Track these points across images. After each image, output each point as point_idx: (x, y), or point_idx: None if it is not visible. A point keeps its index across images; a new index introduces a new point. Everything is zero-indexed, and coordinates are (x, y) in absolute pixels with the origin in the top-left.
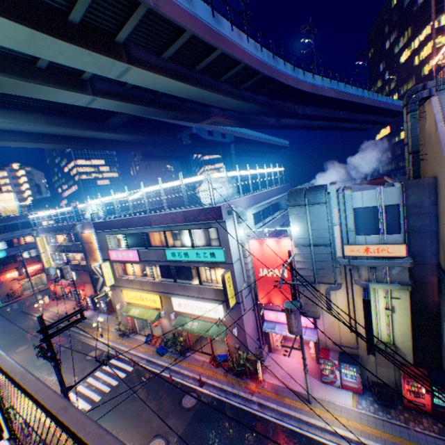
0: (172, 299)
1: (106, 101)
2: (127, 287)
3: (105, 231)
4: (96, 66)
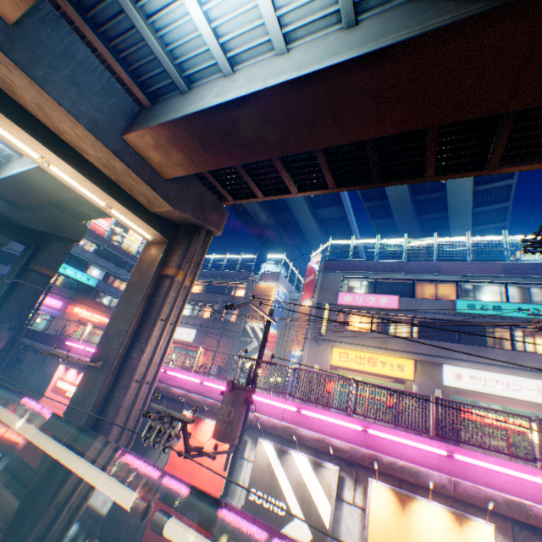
0: (443, 367)
1: None
2: (348, 342)
3: (342, 271)
4: None
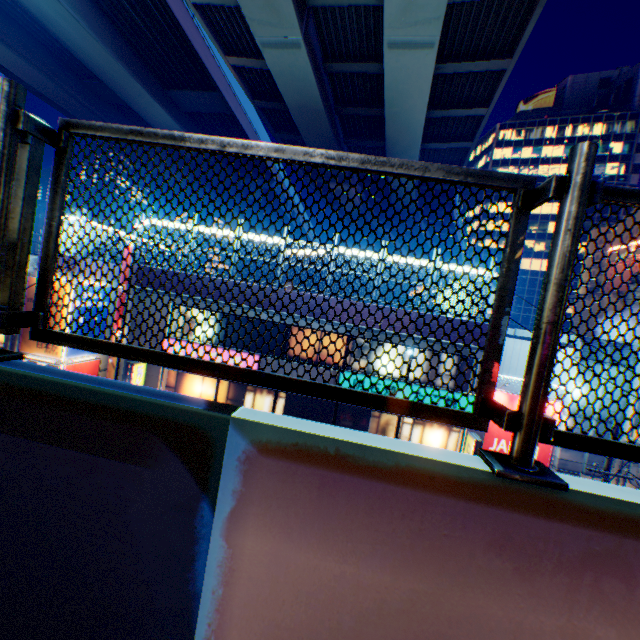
0: None
1: (302, 63)
2: None
3: (172, 293)
4: (411, 1)
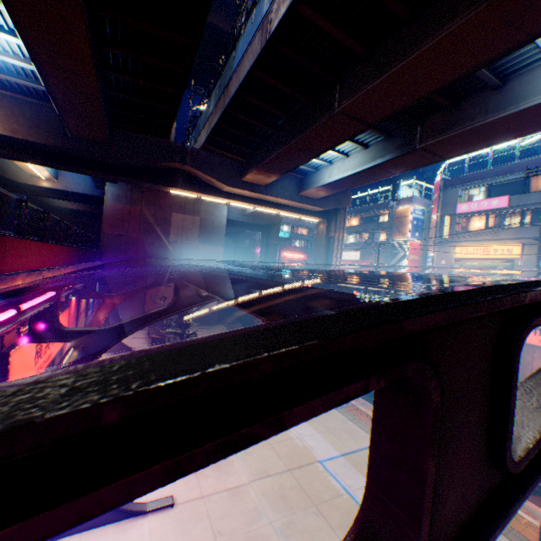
0: None
1: None
2: (466, 241)
3: (458, 186)
4: None
